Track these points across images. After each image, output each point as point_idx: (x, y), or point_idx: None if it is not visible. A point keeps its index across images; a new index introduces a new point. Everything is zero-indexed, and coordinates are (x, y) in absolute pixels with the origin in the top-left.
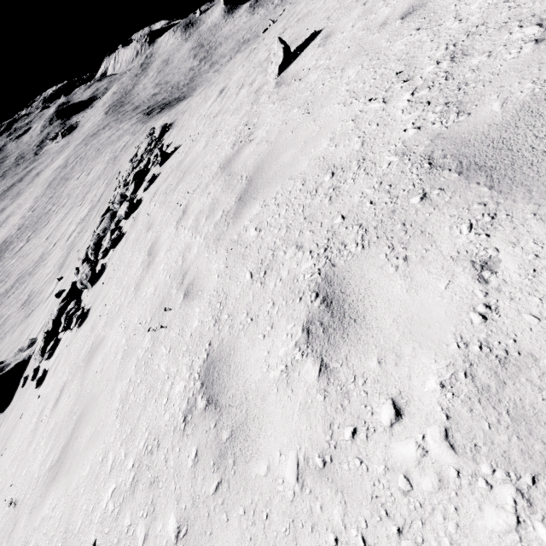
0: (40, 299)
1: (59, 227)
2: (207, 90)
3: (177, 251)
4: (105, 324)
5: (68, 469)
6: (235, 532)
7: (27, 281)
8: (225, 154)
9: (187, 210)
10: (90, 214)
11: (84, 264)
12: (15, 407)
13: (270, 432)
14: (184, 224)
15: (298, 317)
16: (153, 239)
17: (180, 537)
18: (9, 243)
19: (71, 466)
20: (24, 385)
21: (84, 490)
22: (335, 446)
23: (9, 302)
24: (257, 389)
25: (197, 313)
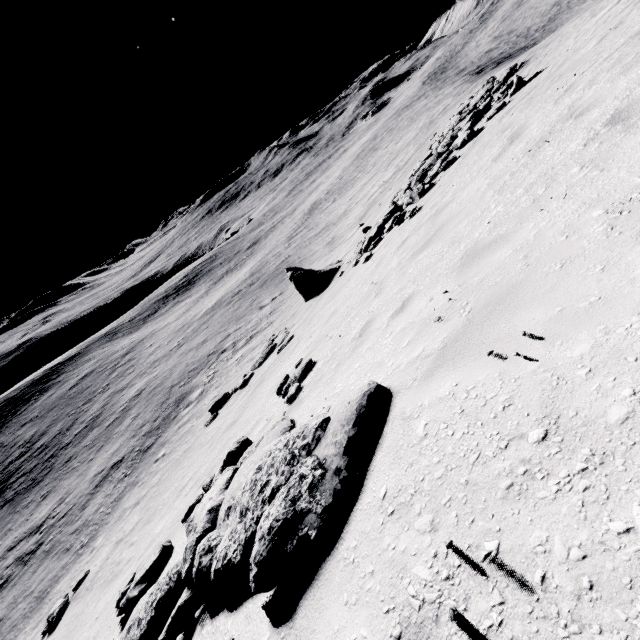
0: (341, 240)
1: (362, 190)
2: (596, 5)
3: (558, 111)
4: (452, 195)
5: (438, 239)
6: None
7: (331, 229)
8: (639, 26)
9: (572, 86)
10: (393, 177)
11: (408, 191)
12: (337, 283)
13: None
14: (569, 94)
15: None
16: (515, 129)
17: (584, 166)
18: (319, 204)
19: (441, 237)
20: (341, 275)
21: (464, 228)
22: None
23: (317, 242)
24: None
25: (596, 112)
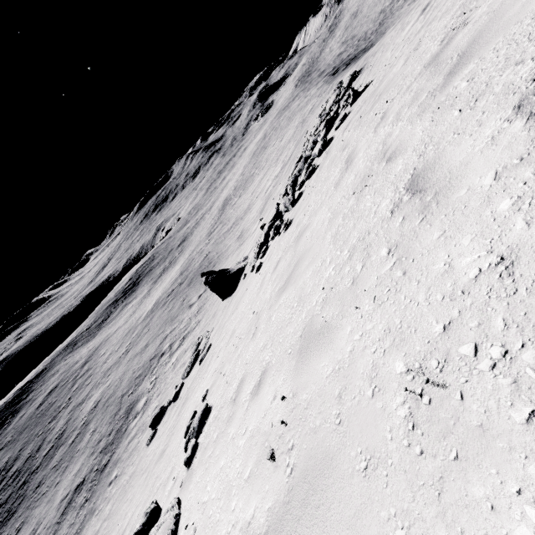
0: (248, 234)
1: (259, 184)
2: (404, 18)
3: (376, 144)
4: (309, 217)
5: (294, 282)
6: (436, 226)
7: (240, 223)
8: (431, 54)
9: (386, 114)
10: (282, 171)
11: (285, 197)
12: (241, 288)
13: (471, 175)
14: (383, 125)
15: (509, 105)
16: (350, 152)
17: (391, 251)
18: (229, 199)
19: (296, 280)
20: (244, 278)
21: (309, 280)
22: (534, 147)
23: (230, 237)
24: (461, 163)
25: (400, 162)
